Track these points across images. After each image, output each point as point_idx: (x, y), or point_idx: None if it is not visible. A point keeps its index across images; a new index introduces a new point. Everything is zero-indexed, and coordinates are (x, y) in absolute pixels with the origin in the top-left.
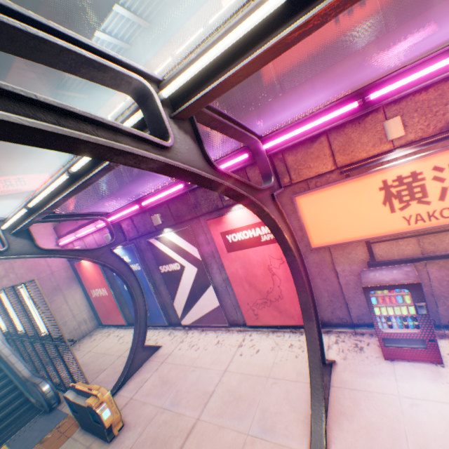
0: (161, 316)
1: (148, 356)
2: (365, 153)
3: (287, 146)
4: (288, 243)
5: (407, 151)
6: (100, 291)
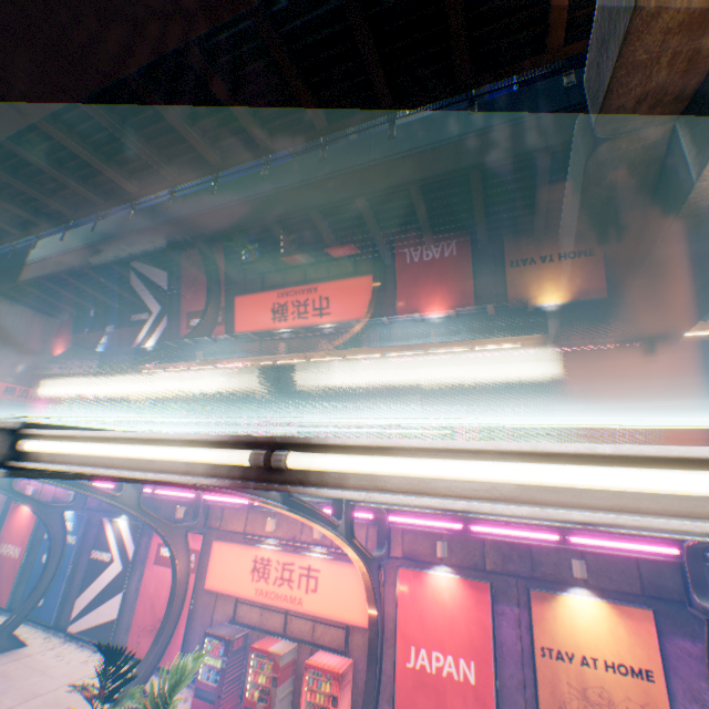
0: (55, 610)
1: (7, 647)
2: (261, 530)
3: (215, 503)
4: (179, 570)
5: (276, 541)
6: (13, 549)
